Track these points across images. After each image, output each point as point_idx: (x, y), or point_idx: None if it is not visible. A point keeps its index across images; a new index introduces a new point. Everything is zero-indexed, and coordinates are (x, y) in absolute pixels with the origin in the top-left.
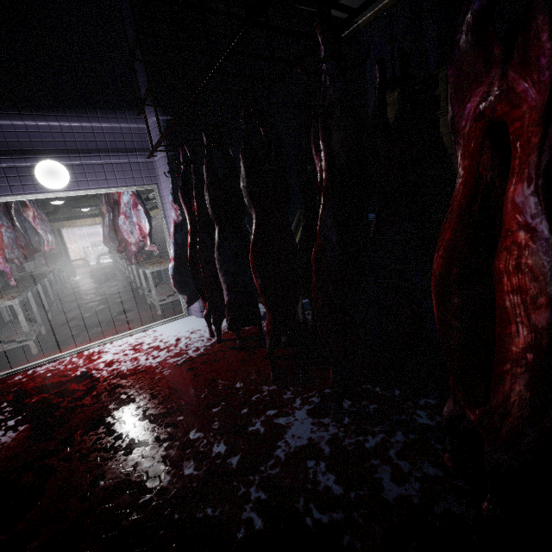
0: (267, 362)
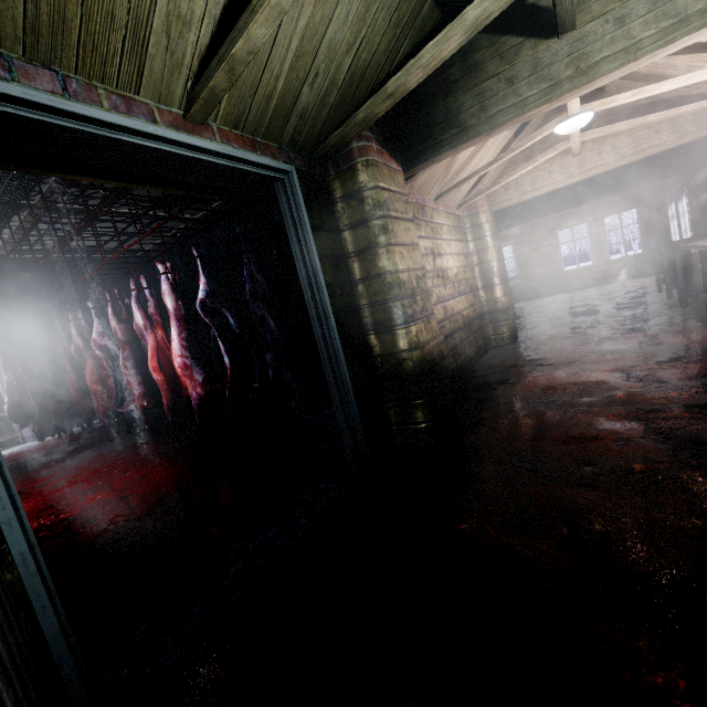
0: (63, 441)
